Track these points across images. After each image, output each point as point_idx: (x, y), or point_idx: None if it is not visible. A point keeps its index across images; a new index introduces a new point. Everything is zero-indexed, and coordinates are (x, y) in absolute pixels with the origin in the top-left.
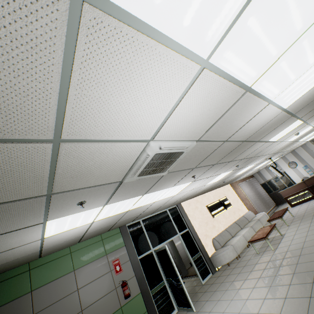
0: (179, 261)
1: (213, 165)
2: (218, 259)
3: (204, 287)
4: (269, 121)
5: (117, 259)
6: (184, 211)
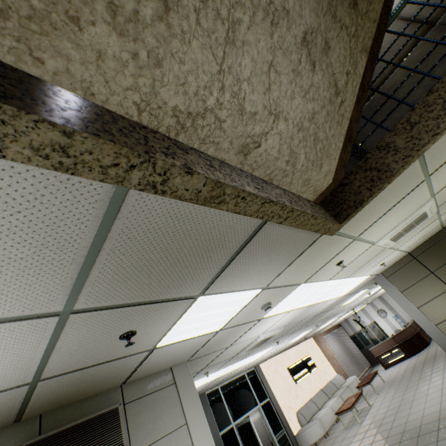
0: None
1: (294, 331)
2: (304, 438)
3: None
4: (333, 302)
5: None
6: (263, 375)
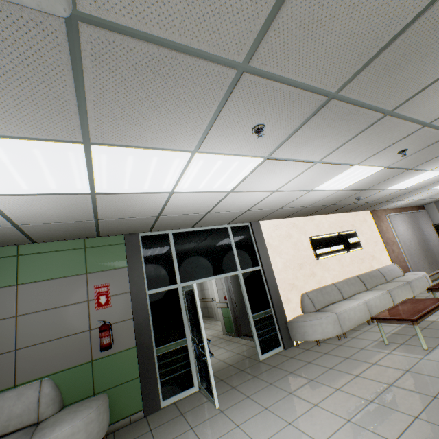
0: (241, 311)
1: (326, 102)
2: (300, 330)
3: (259, 367)
4: None
5: (105, 286)
6: (261, 236)
